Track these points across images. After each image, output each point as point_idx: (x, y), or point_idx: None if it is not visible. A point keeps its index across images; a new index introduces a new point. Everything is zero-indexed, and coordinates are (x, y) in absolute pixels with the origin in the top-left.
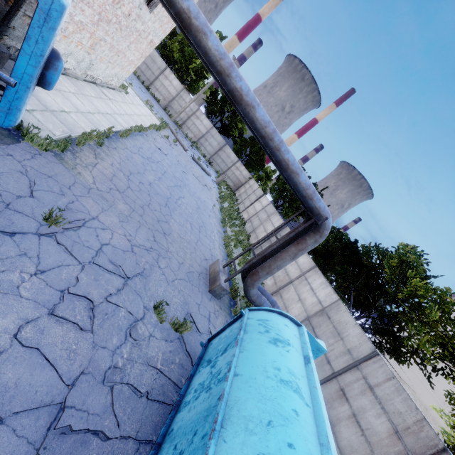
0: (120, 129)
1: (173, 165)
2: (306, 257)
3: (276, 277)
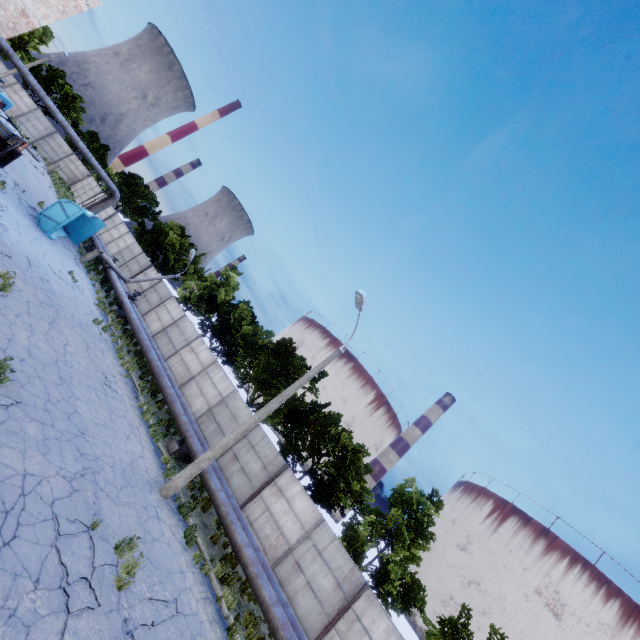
0: None
1: None
2: (125, 228)
3: (106, 240)
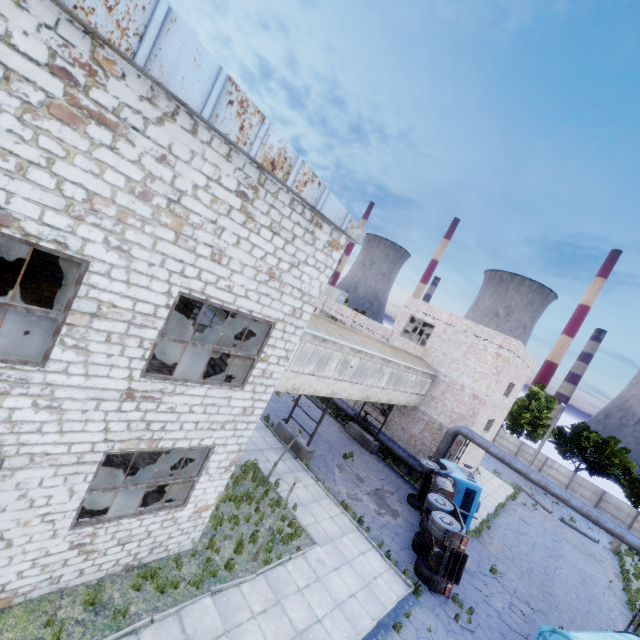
0: (491, 512)
1: (540, 534)
2: None
3: None
